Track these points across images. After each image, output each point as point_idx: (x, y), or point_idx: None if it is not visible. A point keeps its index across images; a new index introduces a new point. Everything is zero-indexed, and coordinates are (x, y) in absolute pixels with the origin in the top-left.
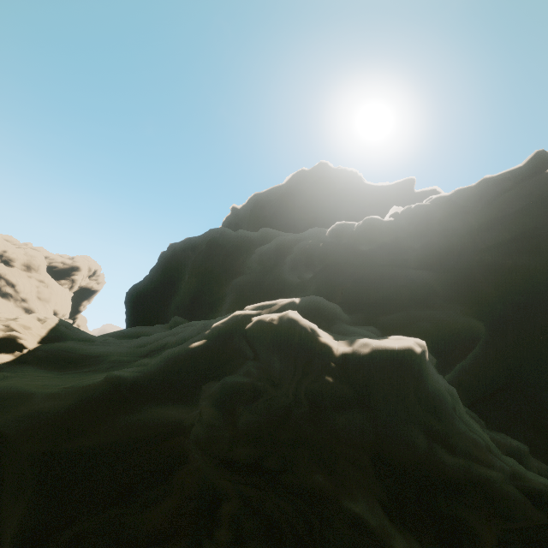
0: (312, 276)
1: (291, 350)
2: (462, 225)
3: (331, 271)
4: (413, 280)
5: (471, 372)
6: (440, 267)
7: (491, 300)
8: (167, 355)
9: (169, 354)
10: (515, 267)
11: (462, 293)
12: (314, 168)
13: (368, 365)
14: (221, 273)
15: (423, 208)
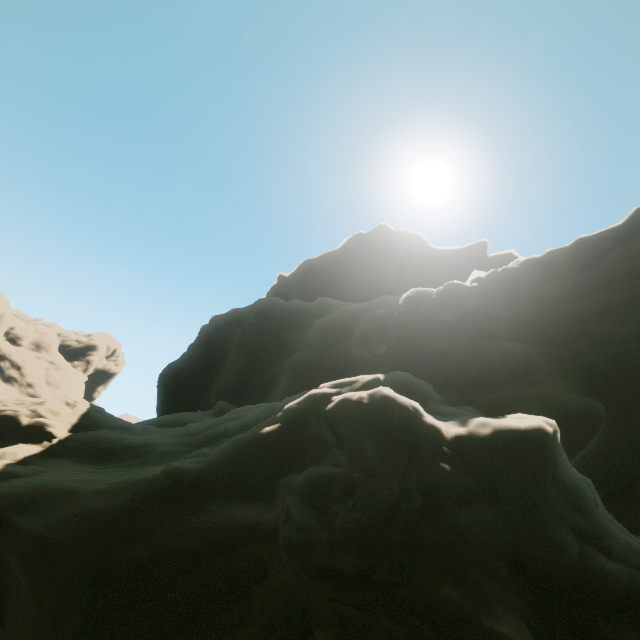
0: (387, 350)
1: (390, 433)
2: (559, 290)
3: (412, 344)
4: (509, 353)
5: (594, 462)
6: (537, 338)
7: (605, 375)
8: (234, 443)
9: (237, 441)
10: (628, 337)
11: (569, 367)
12: (373, 231)
13: (491, 448)
14: (273, 349)
15: (512, 272)
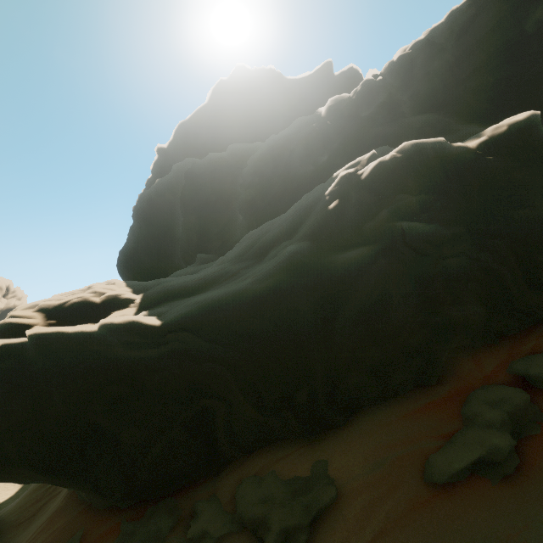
0: (331, 155)
1: (432, 163)
2: (441, 64)
3: (359, 137)
4: (426, 120)
5: None
6: (432, 108)
7: (491, 112)
8: (313, 224)
9: (314, 222)
10: (497, 81)
11: (466, 117)
12: (232, 75)
13: (510, 137)
14: (217, 200)
15: (407, 57)
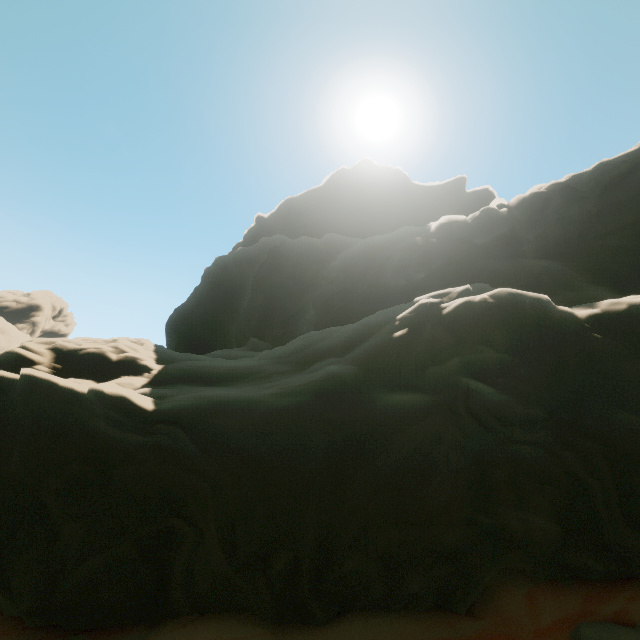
0: (428, 274)
1: (527, 321)
2: (579, 212)
3: (463, 265)
4: (547, 267)
5: None
6: (560, 256)
7: (629, 279)
8: (369, 348)
9: (372, 346)
10: None
11: (597, 276)
12: (356, 166)
13: (628, 319)
14: (293, 286)
15: (540, 196)
